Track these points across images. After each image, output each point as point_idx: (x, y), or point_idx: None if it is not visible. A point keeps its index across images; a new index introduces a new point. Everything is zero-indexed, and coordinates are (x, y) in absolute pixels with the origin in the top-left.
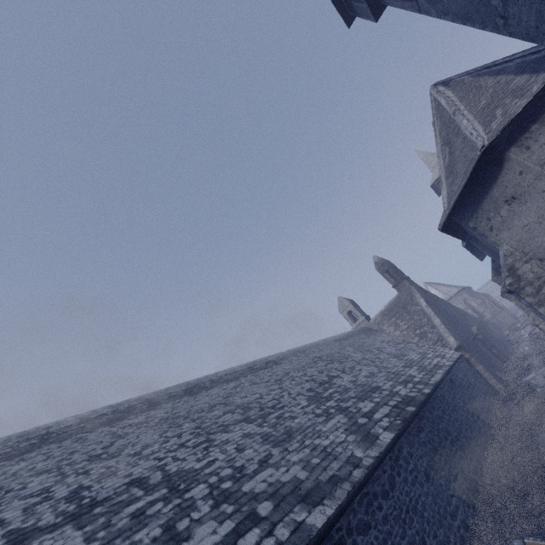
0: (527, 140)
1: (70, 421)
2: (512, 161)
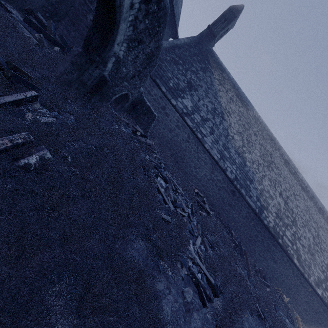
0: None
1: (300, 176)
2: None
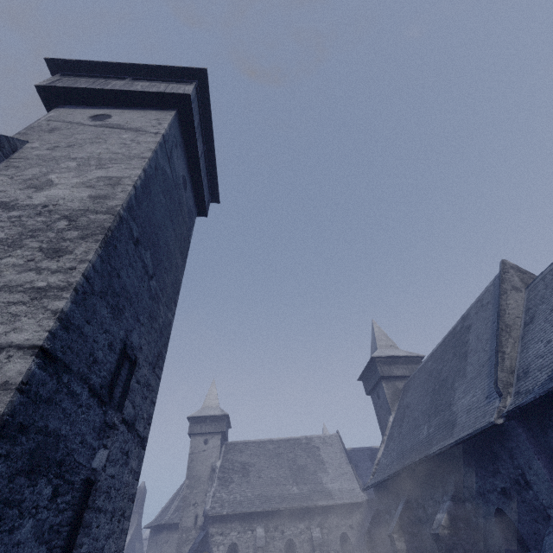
0: (170, 531)
1: None
2: (164, 533)
